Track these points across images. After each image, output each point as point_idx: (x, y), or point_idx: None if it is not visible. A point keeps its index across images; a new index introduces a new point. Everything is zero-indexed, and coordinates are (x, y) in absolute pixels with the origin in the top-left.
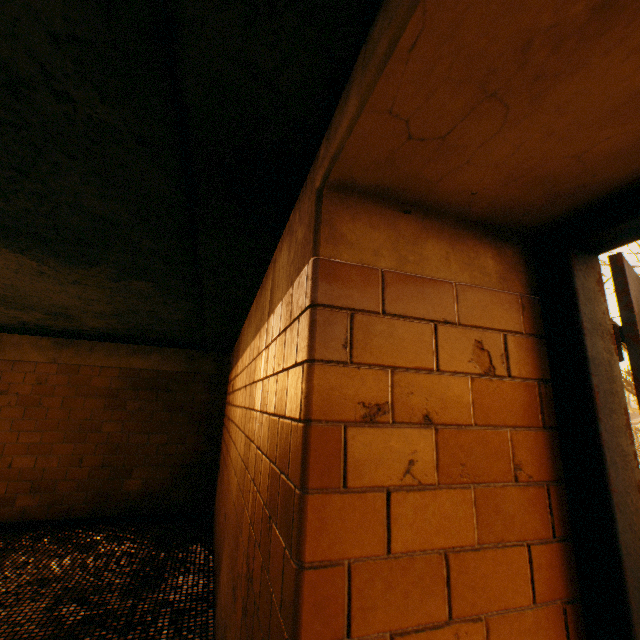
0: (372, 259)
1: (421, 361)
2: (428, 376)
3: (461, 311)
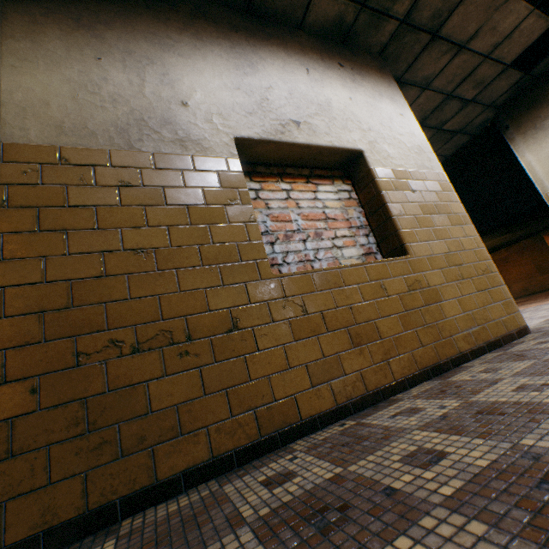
0: (545, 240)
1: None
2: None
3: None
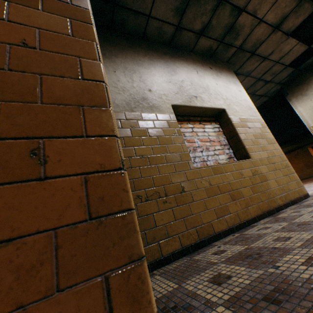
0: (309, 149)
1: (312, 153)
2: (312, 153)
3: (311, 151)
